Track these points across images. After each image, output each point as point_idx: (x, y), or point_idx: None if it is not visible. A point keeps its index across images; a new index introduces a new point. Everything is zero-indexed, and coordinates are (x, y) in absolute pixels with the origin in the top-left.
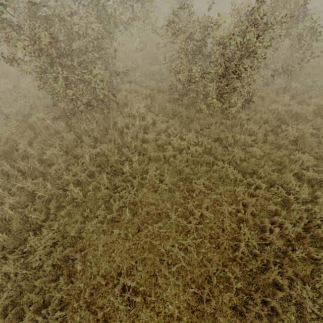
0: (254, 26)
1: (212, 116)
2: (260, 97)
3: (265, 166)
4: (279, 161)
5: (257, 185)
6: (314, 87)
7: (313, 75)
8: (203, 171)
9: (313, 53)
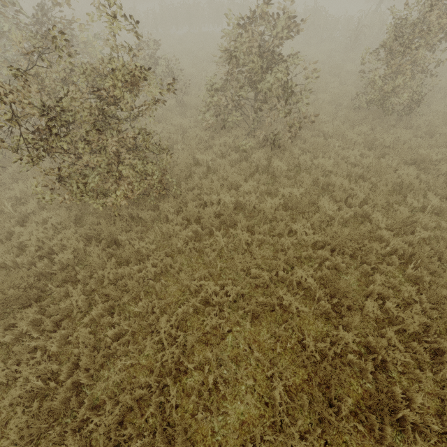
0: (1, 84)
1: (141, 203)
2: (224, 178)
3: (153, 295)
4: (190, 287)
5: (129, 327)
6: (313, 167)
7: (316, 149)
8: (57, 295)
9: (306, 118)
